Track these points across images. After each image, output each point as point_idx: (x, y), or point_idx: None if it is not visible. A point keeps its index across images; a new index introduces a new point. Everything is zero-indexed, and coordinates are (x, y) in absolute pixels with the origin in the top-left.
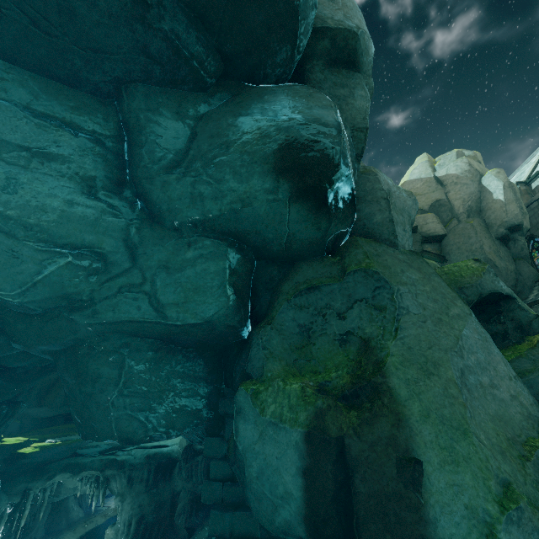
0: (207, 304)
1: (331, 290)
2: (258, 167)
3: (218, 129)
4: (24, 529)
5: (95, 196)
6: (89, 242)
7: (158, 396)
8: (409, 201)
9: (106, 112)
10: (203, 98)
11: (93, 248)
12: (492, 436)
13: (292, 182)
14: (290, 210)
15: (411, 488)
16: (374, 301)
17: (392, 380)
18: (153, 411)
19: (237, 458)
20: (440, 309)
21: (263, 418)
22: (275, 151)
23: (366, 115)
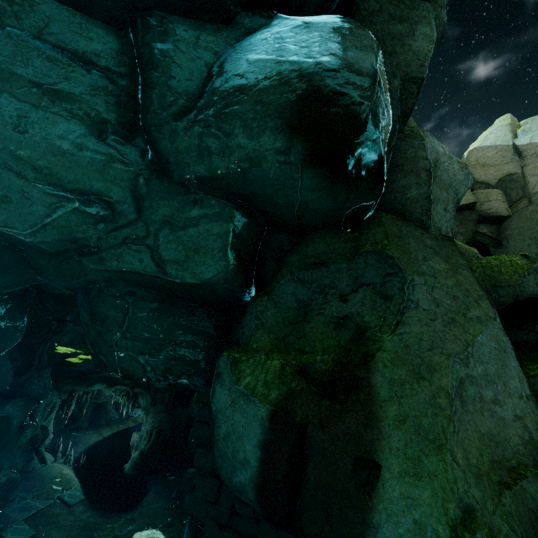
0: (207, 266)
1: (338, 268)
2: (270, 121)
3: (235, 71)
4: (73, 418)
5: (105, 141)
6: (97, 189)
7: (159, 343)
8: (460, 175)
9: (121, 45)
10: (225, 32)
11: (101, 196)
12: (473, 456)
13: (307, 143)
14: (302, 175)
15: (362, 489)
16: (382, 288)
17: (376, 377)
18: (153, 356)
19: (211, 416)
20: (457, 308)
21: (237, 388)
22: (293, 103)
23: (426, 61)
